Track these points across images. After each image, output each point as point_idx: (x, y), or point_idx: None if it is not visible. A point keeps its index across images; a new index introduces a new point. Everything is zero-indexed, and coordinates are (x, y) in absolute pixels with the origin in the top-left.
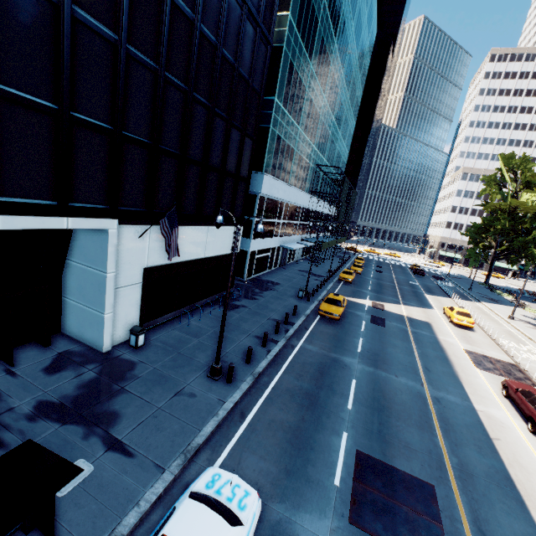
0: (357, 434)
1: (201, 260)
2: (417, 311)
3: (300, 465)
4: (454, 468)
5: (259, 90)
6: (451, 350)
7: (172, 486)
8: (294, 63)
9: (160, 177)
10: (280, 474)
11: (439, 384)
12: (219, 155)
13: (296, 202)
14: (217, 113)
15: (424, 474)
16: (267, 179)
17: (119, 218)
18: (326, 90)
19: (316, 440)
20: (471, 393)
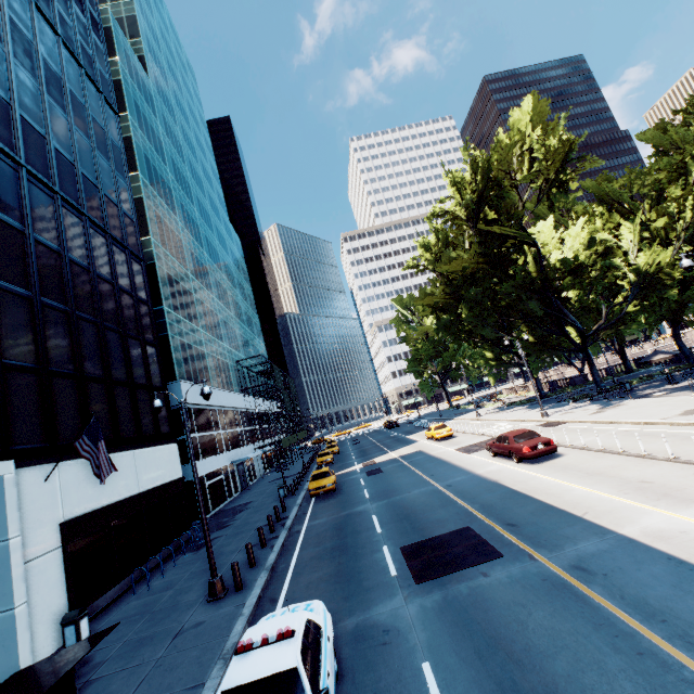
0: (395, 540)
1: (137, 497)
2: (405, 449)
3: (355, 587)
4: (478, 509)
5: (145, 300)
6: (445, 455)
7: None
8: (171, 274)
9: (57, 402)
10: (339, 604)
11: (445, 477)
12: (122, 367)
13: (229, 405)
14: (107, 327)
15: (459, 525)
16: (186, 386)
17: (14, 458)
18: (214, 292)
19: (361, 565)
20: (471, 468)
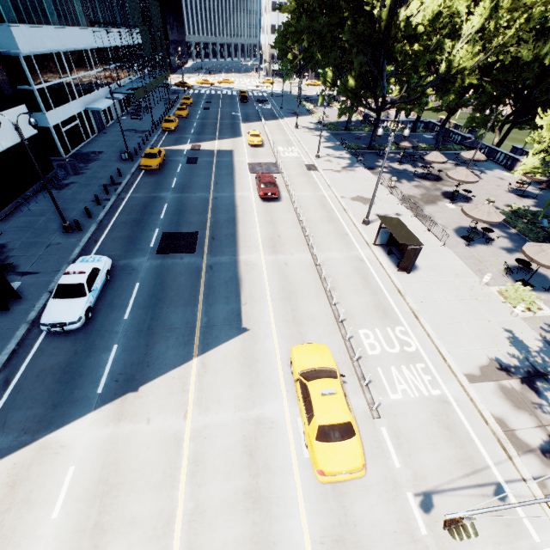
0: (164, 227)
1: (3, 154)
2: (227, 142)
3: (133, 247)
4: (211, 223)
5: None
6: (239, 166)
7: None
8: None
9: None
10: (123, 253)
11: (220, 190)
12: None
13: (75, 46)
14: None
15: (195, 230)
16: (18, 31)
17: None
18: None
19: (142, 236)
20: (238, 188)
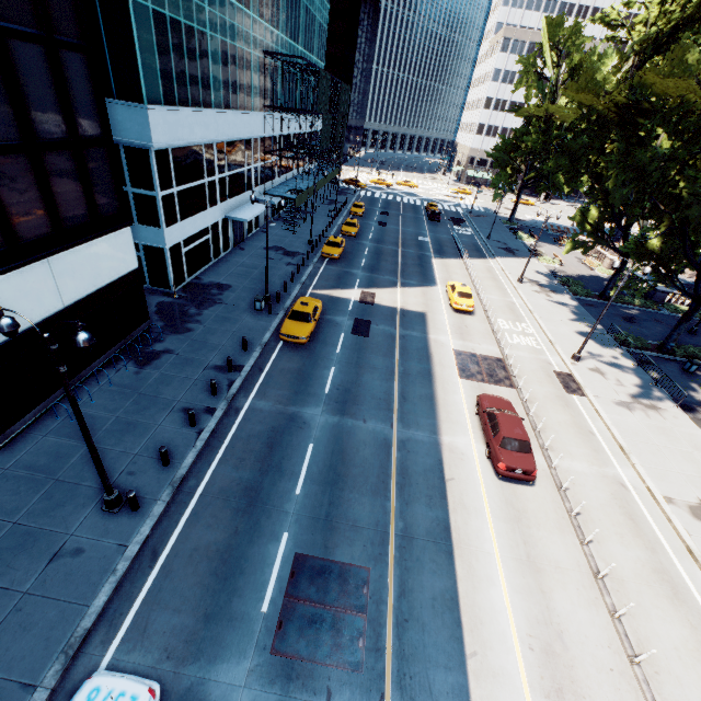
0: (300, 529)
1: (59, 315)
2: (415, 294)
3: (224, 602)
4: (397, 537)
5: None
6: (439, 356)
7: (50, 700)
8: None
9: None
10: (197, 625)
11: (411, 418)
12: (5, 114)
13: (236, 136)
14: None
15: (364, 557)
16: (159, 116)
17: None
18: None
19: (249, 557)
20: (443, 420)
